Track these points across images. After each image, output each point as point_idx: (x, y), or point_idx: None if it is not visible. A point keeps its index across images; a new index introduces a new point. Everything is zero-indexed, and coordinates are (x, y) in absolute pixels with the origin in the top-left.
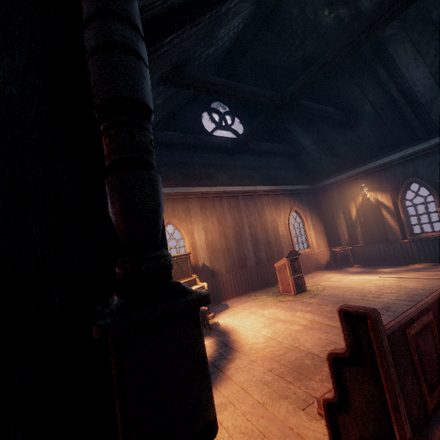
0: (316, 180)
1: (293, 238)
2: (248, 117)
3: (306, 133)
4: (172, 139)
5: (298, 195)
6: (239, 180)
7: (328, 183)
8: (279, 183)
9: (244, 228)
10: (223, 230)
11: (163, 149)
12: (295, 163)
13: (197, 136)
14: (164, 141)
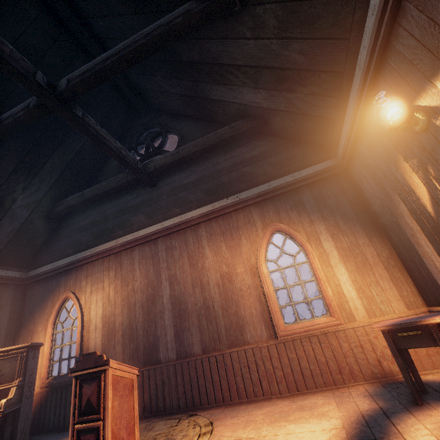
0: (337, 145)
1: (272, 293)
2: (186, 122)
3: (232, 84)
4: (70, 204)
5: (286, 196)
6: (163, 214)
7: (344, 139)
8: (239, 189)
9: (161, 289)
10: (127, 297)
11: (82, 214)
12: (279, 140)
13: (95, 186)
14: (63, 208)
